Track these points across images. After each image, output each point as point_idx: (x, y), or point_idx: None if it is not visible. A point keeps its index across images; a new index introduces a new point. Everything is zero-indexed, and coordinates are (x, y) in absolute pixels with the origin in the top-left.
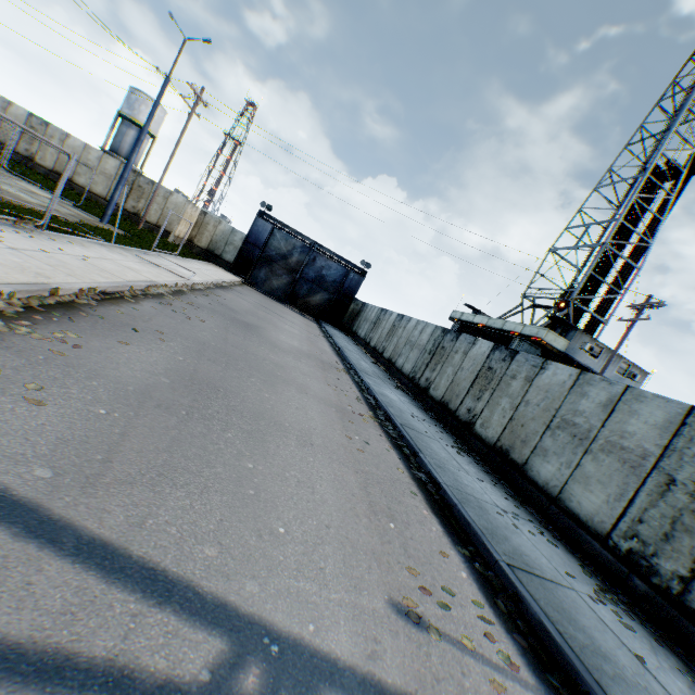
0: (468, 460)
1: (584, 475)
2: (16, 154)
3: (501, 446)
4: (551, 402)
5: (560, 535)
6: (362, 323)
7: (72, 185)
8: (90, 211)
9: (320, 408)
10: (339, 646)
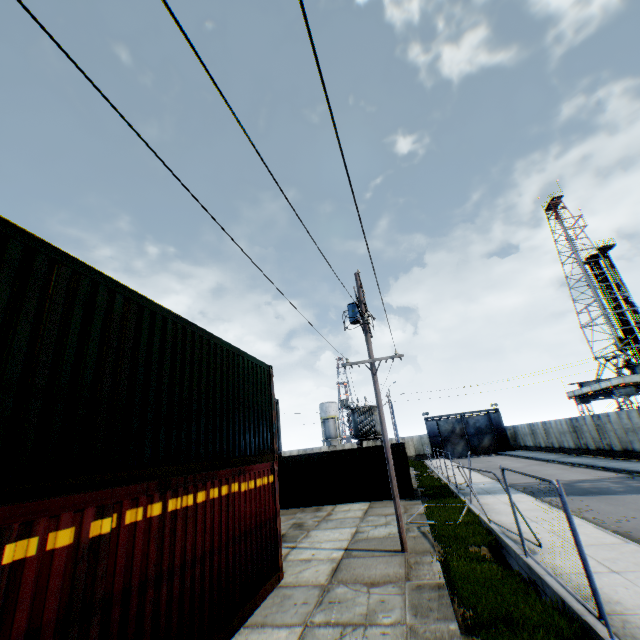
0: (616, 460)
1: None
2: None
3: (623, 449)
4: (618, 425)
5: None
6: (523, 438)
7: None
8: None
9: (555, 470)
10: (587, 478)
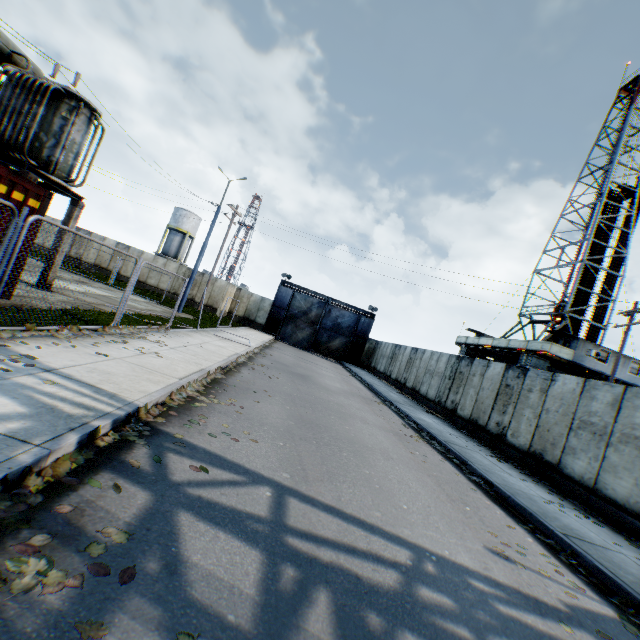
0: (508, 466)
1: (611, 464)
2: (108, 271)
3: (533, 451)
4: (566, 407)
5: (604, 520)
6: (379, 358)
7: (145, 286)
8: (165, 304)
9: (383, 434)
10: (466, 562)
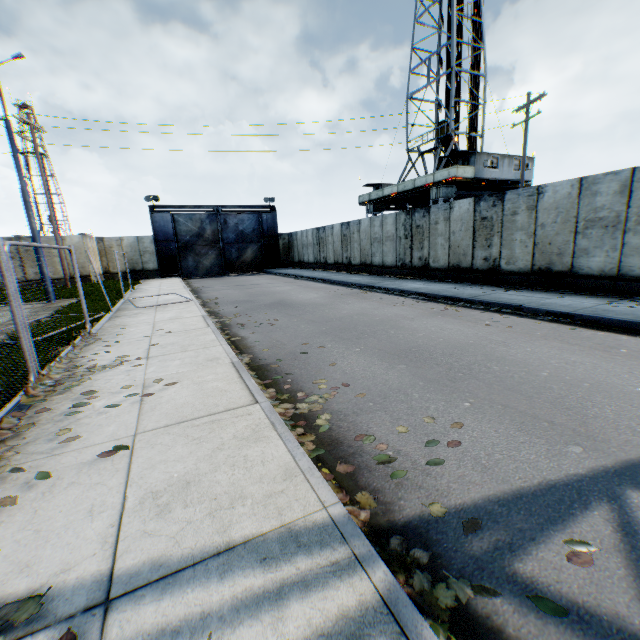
0: (526, 292)
1: (633, 248)
2: None
3: (538, 268)
4: (566, 214)
5: (639, 297)
6: (302, 250)
7: None
8: None
9: (439, 321)
10: None
